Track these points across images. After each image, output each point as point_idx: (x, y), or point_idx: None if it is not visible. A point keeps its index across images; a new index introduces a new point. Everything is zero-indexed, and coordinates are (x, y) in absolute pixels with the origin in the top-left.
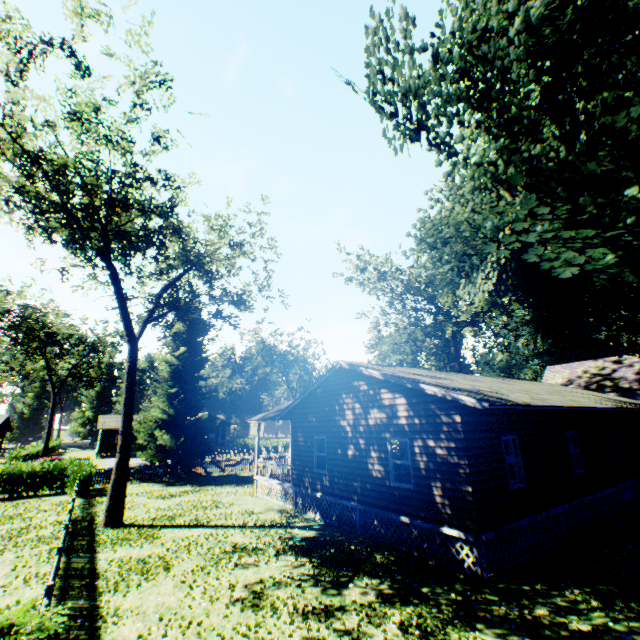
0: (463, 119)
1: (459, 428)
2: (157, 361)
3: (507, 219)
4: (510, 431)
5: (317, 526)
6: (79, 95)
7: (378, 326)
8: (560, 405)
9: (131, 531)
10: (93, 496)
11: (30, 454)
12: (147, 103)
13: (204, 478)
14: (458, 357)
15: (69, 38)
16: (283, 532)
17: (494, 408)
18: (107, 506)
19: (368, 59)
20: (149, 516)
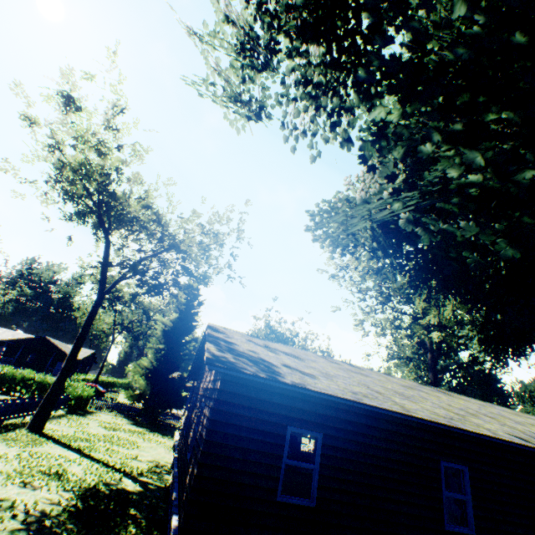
0: (296, 95)
1: (216, 395)
2: (158, 321)
3: (373, 191)
4: (312, 425)
5: (153, 486)
6: (79, 125)
7: (362, 324)
8: (372, 404)
9: (32, 436)
10: (74, 413)
11: (90, 380)
12: (116, 126)
13: (167, 428)
14: (434, 366)
15: (87, 95)
16: (113, 477)
17: (226, 372)
18: (35, 413)
19: (205, 60)
20: (68, 434)
